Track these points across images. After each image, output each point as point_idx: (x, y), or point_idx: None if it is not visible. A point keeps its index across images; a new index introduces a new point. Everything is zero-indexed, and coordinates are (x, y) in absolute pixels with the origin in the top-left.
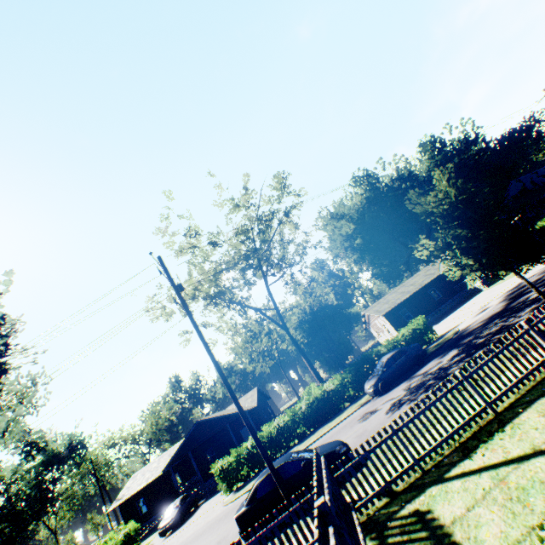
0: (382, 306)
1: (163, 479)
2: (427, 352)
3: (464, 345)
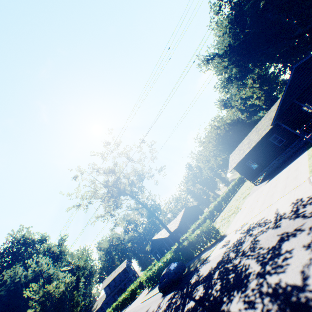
0: (235, 158)
1: (160, 248)
2: (192, 266)
3: (165, 309)
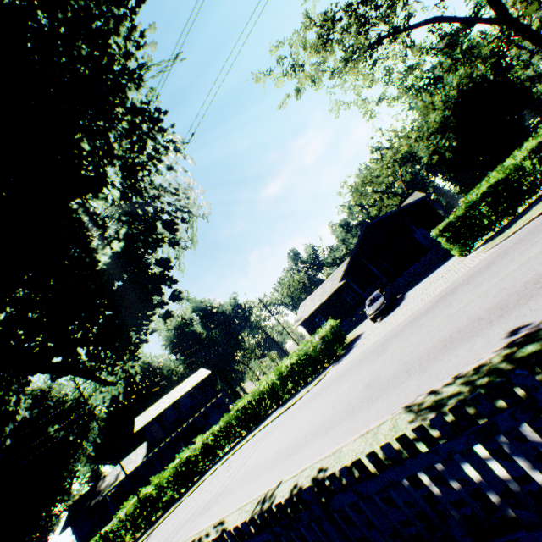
0: None
1: (334, 298)
2: None
3: None
